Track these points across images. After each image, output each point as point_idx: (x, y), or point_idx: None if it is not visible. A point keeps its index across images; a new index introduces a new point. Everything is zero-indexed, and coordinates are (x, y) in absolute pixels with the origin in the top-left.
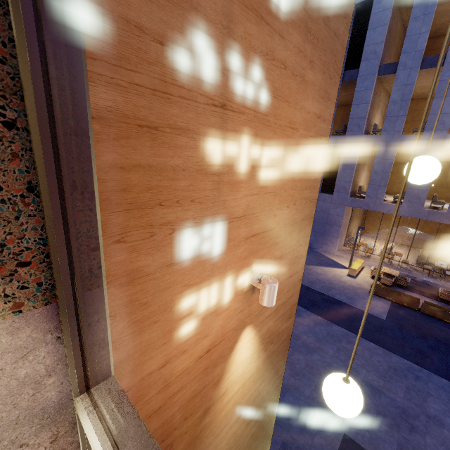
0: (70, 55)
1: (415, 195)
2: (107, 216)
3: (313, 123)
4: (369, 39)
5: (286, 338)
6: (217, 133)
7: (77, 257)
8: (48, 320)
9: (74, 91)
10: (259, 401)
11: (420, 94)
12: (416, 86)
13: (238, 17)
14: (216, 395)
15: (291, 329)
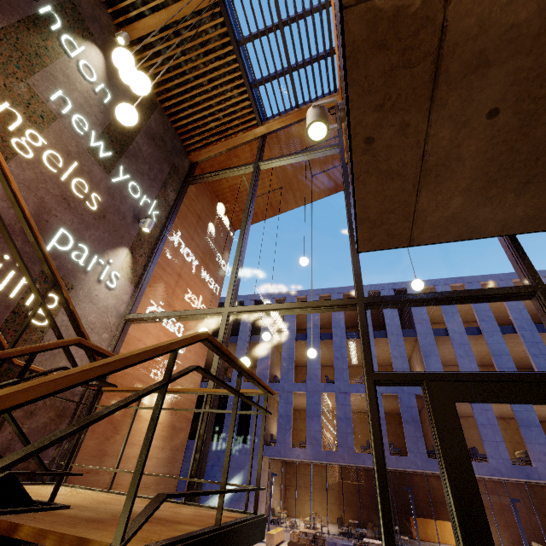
0: (160, 252)
1: (313, 436)
2: (150, 279)
3: (208, 301)
4: (264, 319)
5: (185, 430)
6: (177, 280)
7: (145, 281)
8: (133, 290)
9: (158, 256)
10: (157, 471)
11: (305, 362)
12: (300, 354)
13: (187, 261)
14: (143, 399)
15: (189, 426)
